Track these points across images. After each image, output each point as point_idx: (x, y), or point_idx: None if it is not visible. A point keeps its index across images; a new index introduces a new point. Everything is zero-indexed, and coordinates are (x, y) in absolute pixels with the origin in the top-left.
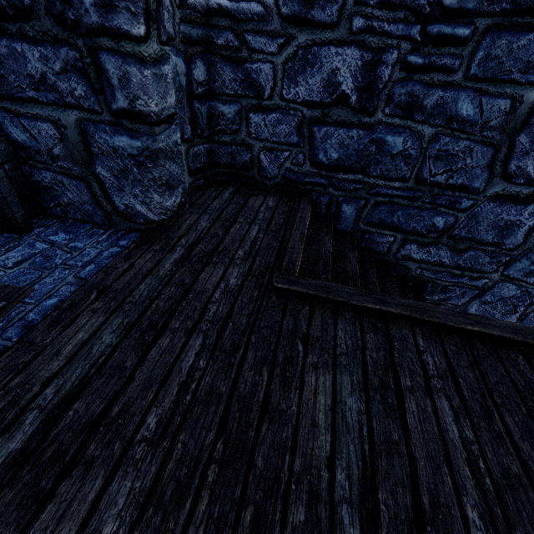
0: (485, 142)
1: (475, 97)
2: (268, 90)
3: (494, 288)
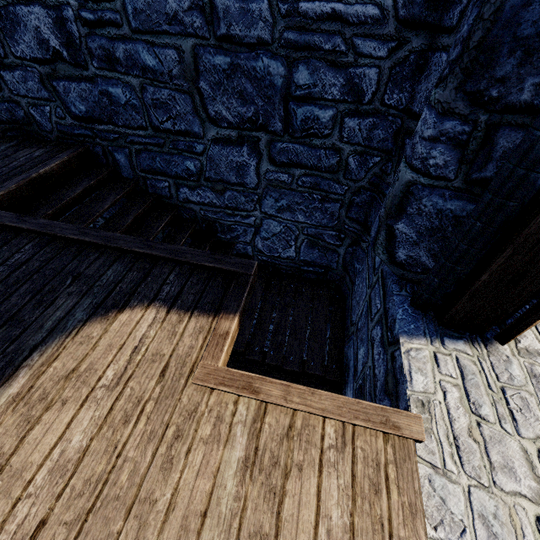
0: (179, 90)
1: (149, 48)
2: (1, 49)
3: (263, 225)
